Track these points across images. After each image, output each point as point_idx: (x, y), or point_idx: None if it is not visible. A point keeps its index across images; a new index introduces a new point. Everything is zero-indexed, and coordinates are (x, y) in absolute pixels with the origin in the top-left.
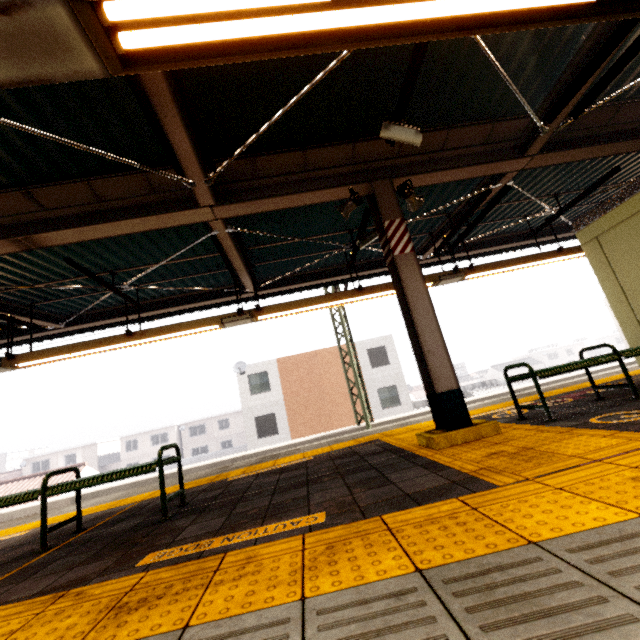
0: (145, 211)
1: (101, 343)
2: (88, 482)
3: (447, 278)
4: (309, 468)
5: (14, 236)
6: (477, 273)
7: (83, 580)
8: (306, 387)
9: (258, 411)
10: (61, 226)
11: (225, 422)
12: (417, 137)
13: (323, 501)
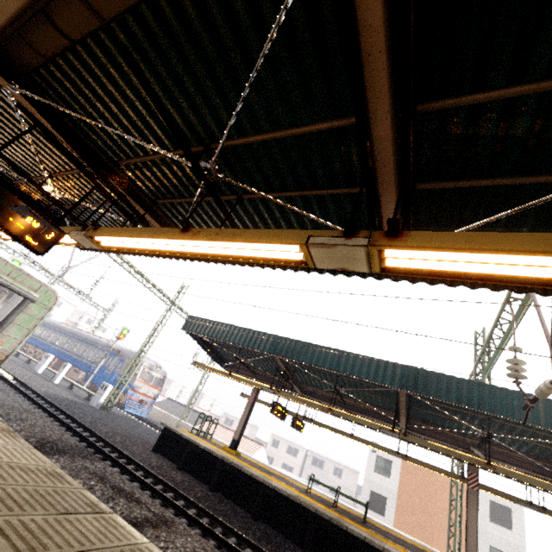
0: (382, 417)
1: (340, 432)
2: (347, 497)
3: (523, 504)
4: (408, 544)
5: (345, 409)
6: (548, 514)
7: (357, 523)
8: (419, 495)
9: (375, 487)
10: (357, 409)
11: (339, 471)
12: (483, 457)
13: (411, 551)
